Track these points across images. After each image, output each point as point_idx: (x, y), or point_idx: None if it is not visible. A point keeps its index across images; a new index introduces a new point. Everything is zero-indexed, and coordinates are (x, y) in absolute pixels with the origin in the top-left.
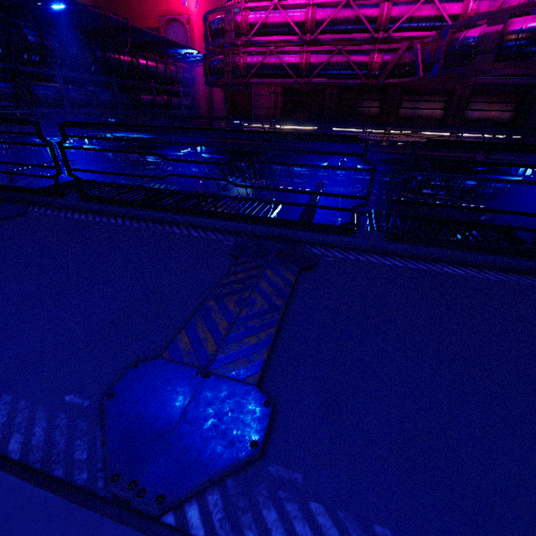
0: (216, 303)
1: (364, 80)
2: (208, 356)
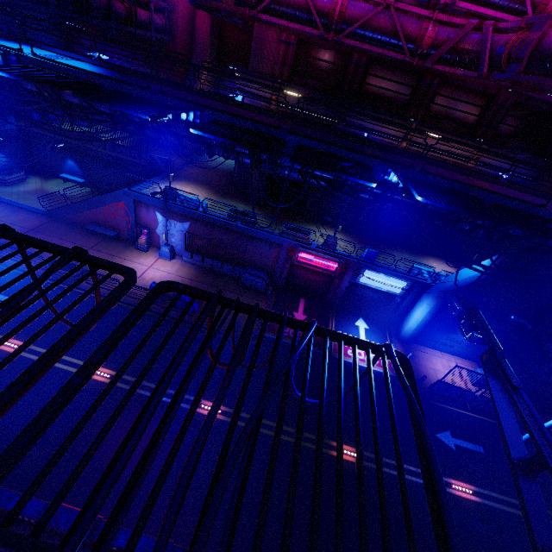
0: None
1: (409, 58)
2: None
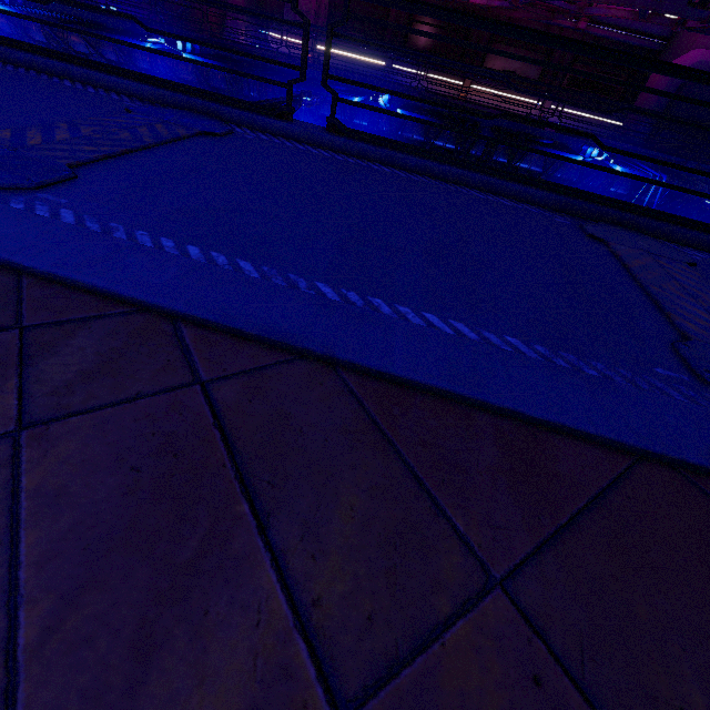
0: (68, 126)
1: None
2: (25, 144)
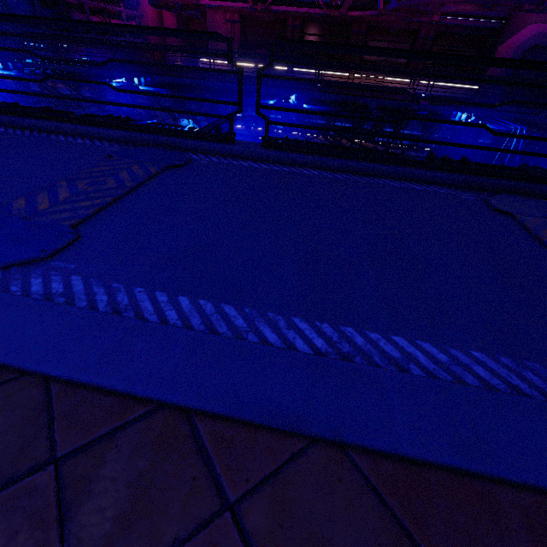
0: (67, 183)
1: (326, 11)
2: (37, 211)
